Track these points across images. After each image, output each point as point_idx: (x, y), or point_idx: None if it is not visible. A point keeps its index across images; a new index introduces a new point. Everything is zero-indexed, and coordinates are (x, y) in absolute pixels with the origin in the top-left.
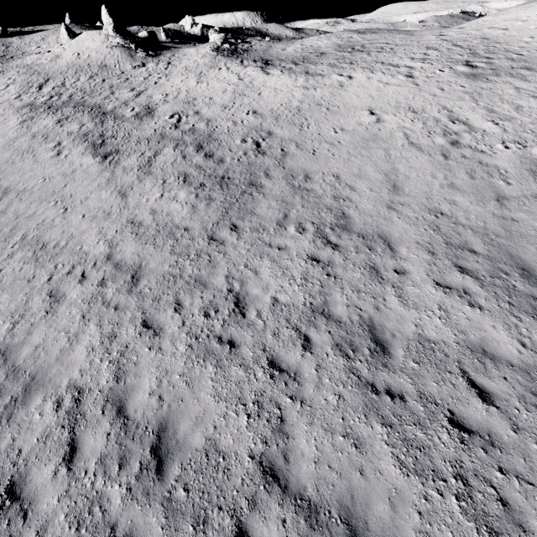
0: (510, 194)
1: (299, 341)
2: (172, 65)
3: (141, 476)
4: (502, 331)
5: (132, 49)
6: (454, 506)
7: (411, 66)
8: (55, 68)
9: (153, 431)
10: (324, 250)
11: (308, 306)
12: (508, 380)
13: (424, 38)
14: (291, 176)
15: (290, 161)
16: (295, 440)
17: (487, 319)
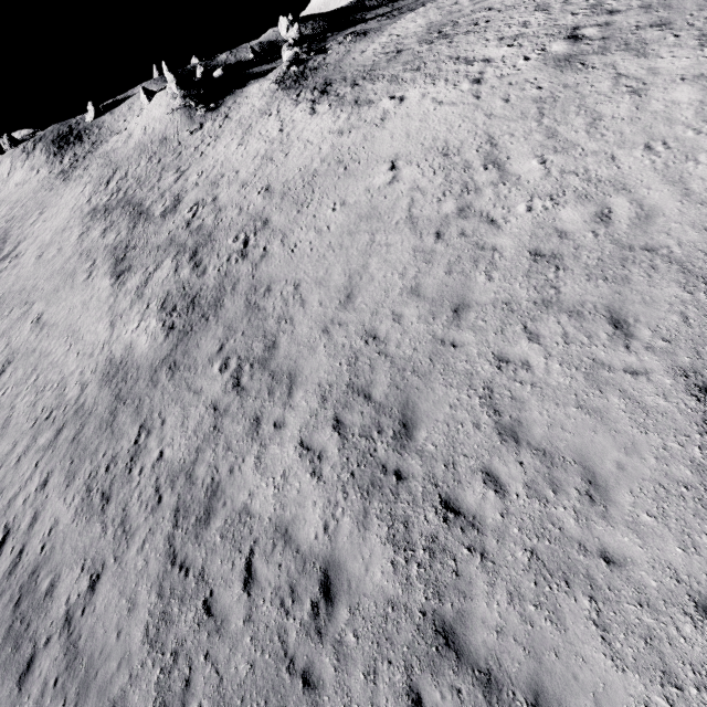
0: (479, 298)
1: (152, 503)
2: (228, 118)
3: (6, 606)
4: (319, 509)
5: (194, 107)
6: (155, 676)
7: (490, 58)
8: (124, 153)
9: (28, 572)
10: (228, 395)
11: (180, 464)
12: (281, 568)
13: None
14: (254, 289)
15: (264, 266)
16: (97, 597)
17: (315, 492)
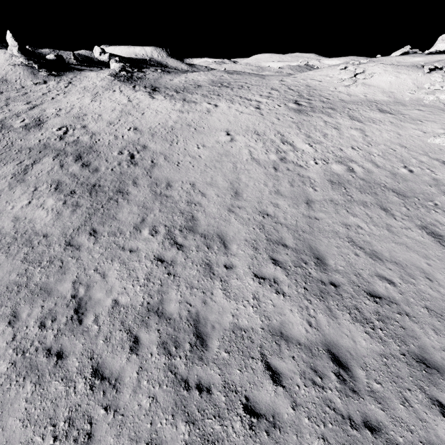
0: (316, 198)
1: (129, 344)
2: (72, 84)
3: None
4: (296, 313)
5: (36, 69)
6: None
7: (259, 101)
8: None
9: None
10: (170, 250)
11: (145, 306)
12: (295, 359)
13: (270, 81)
14: (155, 184)
15: (157, 171)
16: None
17: (287, 304)
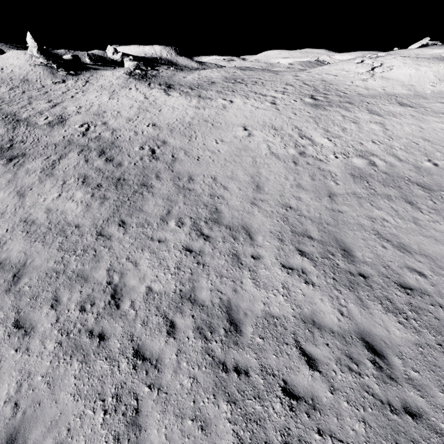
0: (338, 192)
1: (165, 328)
2: (90, 83)
3: None
4: (327, 302)
5: (55, 68)
6: None
7: (275, 96)
8: None
9: None
10: (197, 241)
11: (178, 293)
12: (329, 346)
13: (284, 77)
14: (178, 178)
15: (178, 165)
16: (147, 431)
17: (317, 293)
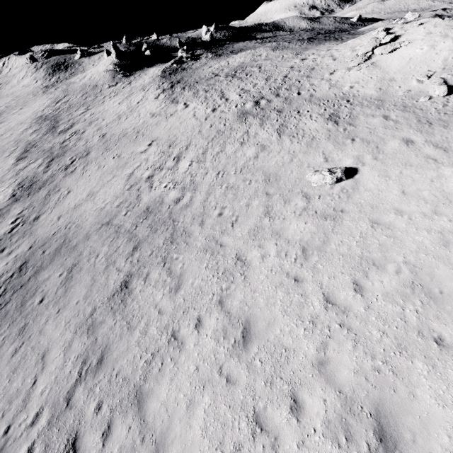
0: (114, 222)
1: None
2: (130, 84)
3: None
4: None
5: (118, 72)
6: None
7: (228, 99)
8: (75, 87)
9: None
10: (4, 235)
11: None
12: None
13: (288, 62)
14: (55, 188)
15: (68, 177)
16: None
17: None
